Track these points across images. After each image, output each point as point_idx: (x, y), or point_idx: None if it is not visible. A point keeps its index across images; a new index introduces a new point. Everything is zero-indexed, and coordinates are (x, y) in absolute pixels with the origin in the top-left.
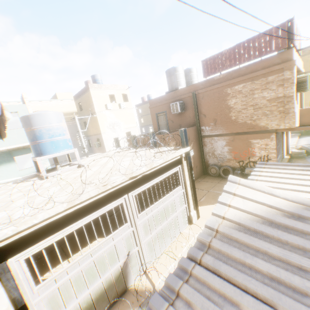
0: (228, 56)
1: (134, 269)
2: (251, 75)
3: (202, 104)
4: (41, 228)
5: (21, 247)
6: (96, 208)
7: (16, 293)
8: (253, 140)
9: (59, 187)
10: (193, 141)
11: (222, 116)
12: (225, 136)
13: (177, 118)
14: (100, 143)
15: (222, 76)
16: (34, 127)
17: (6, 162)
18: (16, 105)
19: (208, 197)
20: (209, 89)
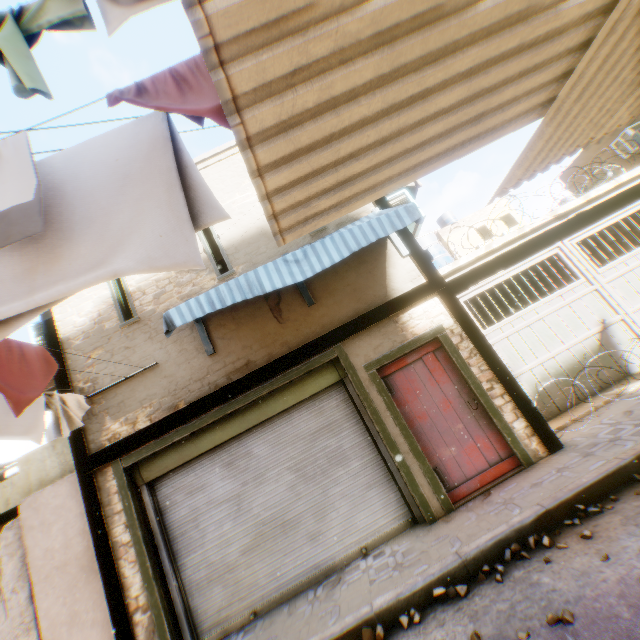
0: None
1: (628, 350)
2: None
3: None
4: (468, 274)
5: (457, 289)
6: (518, 257)
7: None
8: None
9: None
10: None
11: None
12: None
13: None
14: None
15: None
16: None
17: None
18: None
19: None
20: None
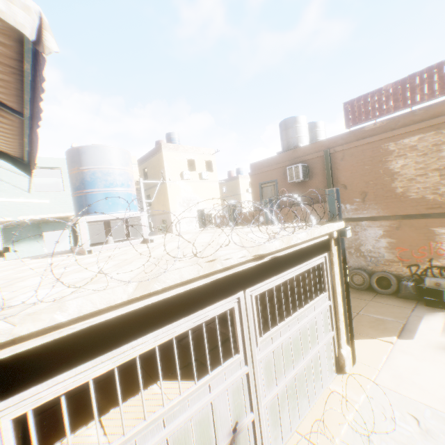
0: (392, 94)
1: None
2: (435, 121)
3: (341, 168)
4: (69, 338)
5: (11, 384)
6: (187, 308)
7: None
8: (438, 228)
9: (114, 262)
10: None
11: (377, 186)
12: (383, 221)
13: (294, 191)
14: (167, 227)
15: (379, 125)
16: (84, 167)
17: (29, 239)
18: (61, 158)
19: (359, 324)
20: (355, 145)
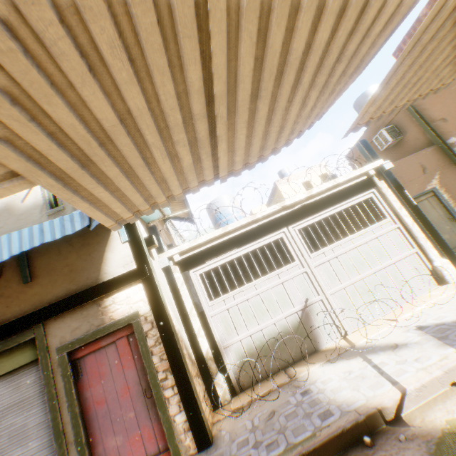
0: None
1: (322, 327)
2: None
3: (427, 106)
4: (207, 250)
5: (195, 263)
6: (250, 238)
7: (196, 299)
8: None
9: None
10: (435, 170)
11: None
12: None
13: (395, 155)
14: None
15: None
16: (214, 212)
17: None
18: None
19: None
20: None
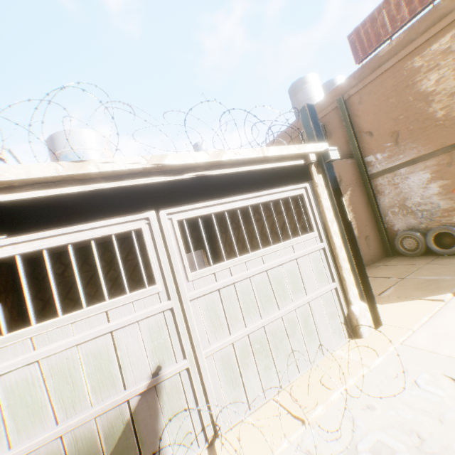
0: None
1: (175, 427)
2: None
3: (361, 113)
4: None
5: None
6: (57, 218)
7: None
8: None
9: None
10: (350, 185)
11: (410, 119)
12: (427, 160)
13: None
14: None
15: (395, 43)
16: (58, 152)
17: None
18: None
19: (401, 288)
20: (372, 79)
